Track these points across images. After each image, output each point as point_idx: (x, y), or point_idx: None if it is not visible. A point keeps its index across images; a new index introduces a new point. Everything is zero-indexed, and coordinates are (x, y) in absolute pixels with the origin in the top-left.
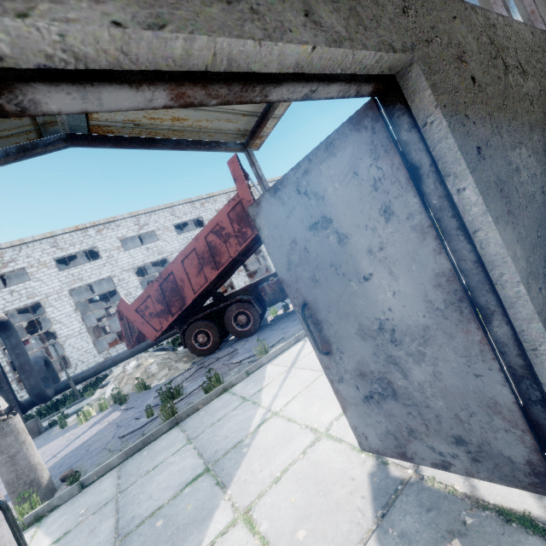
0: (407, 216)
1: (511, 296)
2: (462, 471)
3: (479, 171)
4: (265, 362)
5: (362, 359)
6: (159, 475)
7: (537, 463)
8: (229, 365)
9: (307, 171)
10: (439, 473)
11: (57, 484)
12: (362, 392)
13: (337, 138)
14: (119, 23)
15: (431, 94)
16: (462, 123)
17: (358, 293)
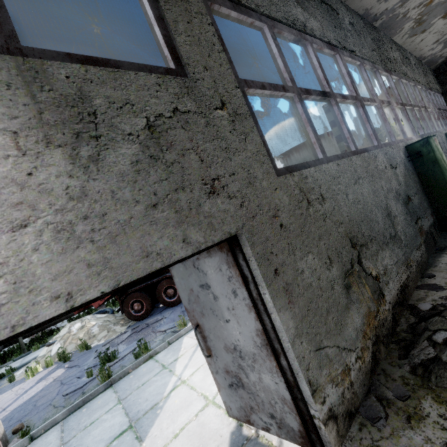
0: (243, 298)
1: (286, 347)
2: (275, 433)
3: (273, 284)
4: (183, 334)
5: (227, 363)
6: (94, 430)
7: (302, 431)
8: (157, 332)
9: (198, 258)
10: (267, 433)
11: (8, 436)
12: (227, 381)
13: (212, 250)
14: (103, 291)
15: (250, 249)
16: (268, 258)
17: (224, 327)
